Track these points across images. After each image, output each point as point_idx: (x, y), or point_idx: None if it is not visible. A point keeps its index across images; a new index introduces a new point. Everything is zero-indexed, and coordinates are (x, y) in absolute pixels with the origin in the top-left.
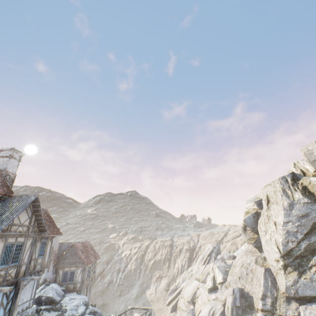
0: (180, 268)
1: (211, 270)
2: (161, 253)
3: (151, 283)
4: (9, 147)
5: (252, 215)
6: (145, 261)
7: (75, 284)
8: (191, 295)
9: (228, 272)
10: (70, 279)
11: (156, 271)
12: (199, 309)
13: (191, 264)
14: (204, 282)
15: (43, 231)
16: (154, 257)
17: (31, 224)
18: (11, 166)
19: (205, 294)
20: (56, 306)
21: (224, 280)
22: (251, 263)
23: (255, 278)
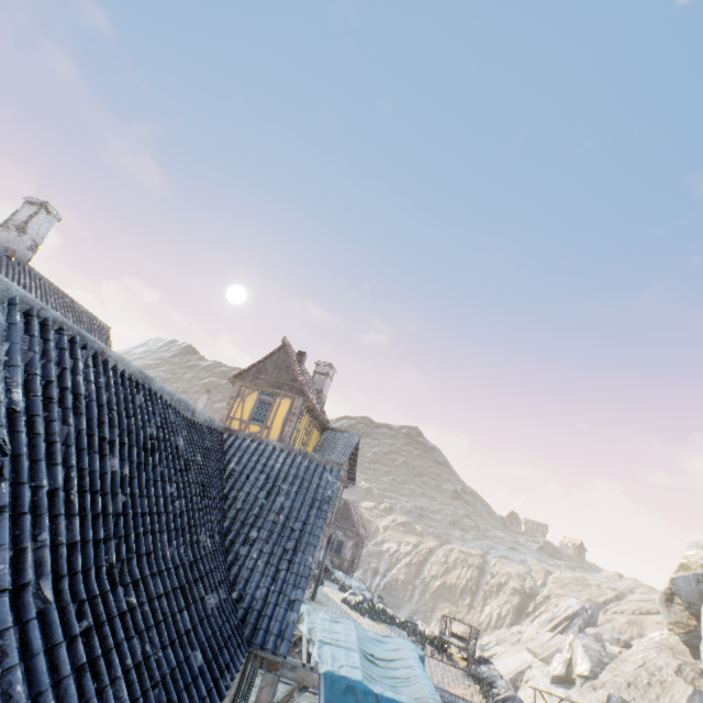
0: (494, 618)
1: (567, 646)
2: (459, 573)
3: (431, 619)
4: (326, 362)
5: (693, 576)
6: (424, 575)
7: (342, 560)
8: (512, 671)
9: (605, 665)
10: (337, 551)
11: (443, 603)
12: (526, 701)
13: (520, 622)
14: (545, 661)
15: (350, 480)
16: (444, 576)
17: (345, 468)
18: (326, 386)
19: (543, 681)
20: (331, 577)
21: (592, 675)
22: (664, 668)
23: (664, 698)
